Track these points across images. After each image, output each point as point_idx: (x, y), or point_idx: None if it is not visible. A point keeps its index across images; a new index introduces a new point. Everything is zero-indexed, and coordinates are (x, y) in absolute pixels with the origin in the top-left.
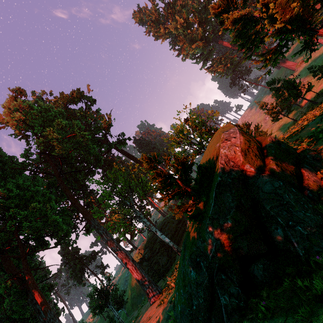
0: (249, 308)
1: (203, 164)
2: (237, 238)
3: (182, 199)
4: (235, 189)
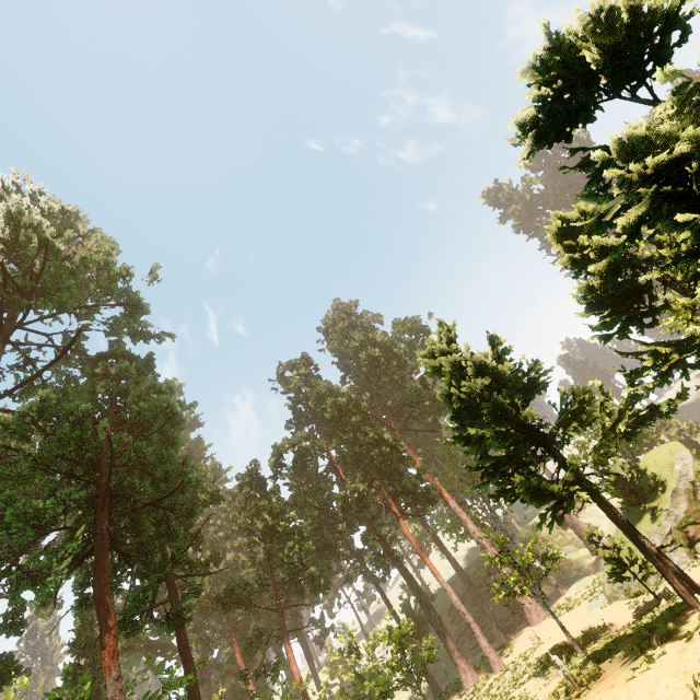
0: (694, 562)
1: (647, 473)
2: (688, 526)
3: (627, 498)
4: (688, 496)
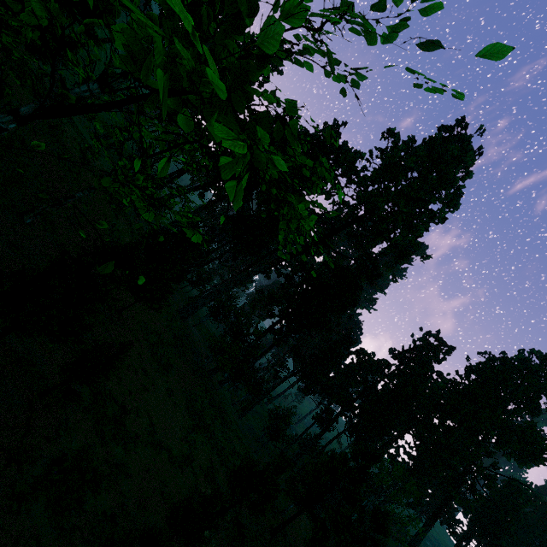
0: None
1: None
2: None
3: None
4: None
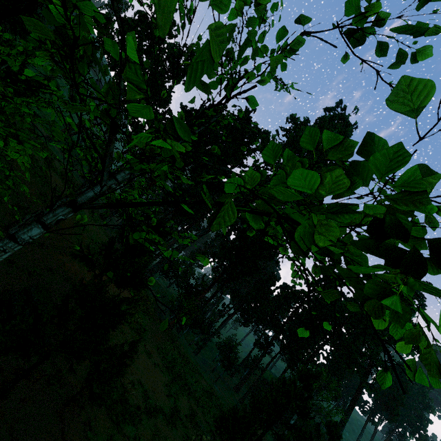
0: None
1: None
2: None
3: None
4: None
